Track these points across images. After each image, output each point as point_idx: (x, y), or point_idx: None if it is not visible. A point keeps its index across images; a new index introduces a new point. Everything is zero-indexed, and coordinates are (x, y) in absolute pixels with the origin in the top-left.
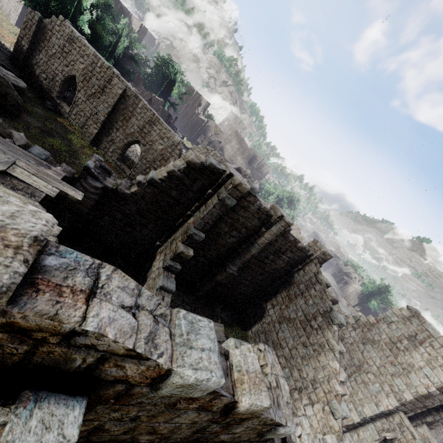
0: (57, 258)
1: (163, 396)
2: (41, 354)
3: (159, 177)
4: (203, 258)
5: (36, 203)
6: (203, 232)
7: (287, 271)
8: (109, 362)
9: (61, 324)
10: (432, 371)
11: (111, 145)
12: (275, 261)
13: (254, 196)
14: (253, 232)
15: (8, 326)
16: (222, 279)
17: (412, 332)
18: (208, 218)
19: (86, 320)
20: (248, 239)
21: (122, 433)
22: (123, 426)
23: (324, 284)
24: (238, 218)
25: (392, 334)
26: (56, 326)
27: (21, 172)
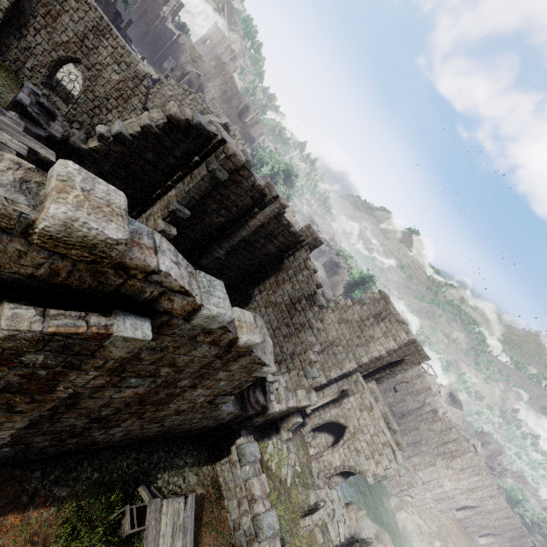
0: (129, 225)
1: (191, 328)
2: (128, 287)
3: (130, 132)
4: (185, 239)
5: None
6: (188, 208)
7: (277, 257)
8: (166, 296)
9: (149, 266)
10: (386, 340)
11: (27, 56)
12: (265, 246)
13: (248, 171)
14: (245, 212)
15: (119, 264)
16: (207, 264)
17: (378, 311)
18: (195, 192)
19: (160, 265)
20: (238, 219)
21: (150, 363)
22: (154, 356)
23: (312, 270)
24: (229, 195)
25: (363, 314)
26: (146, 266)
27: None
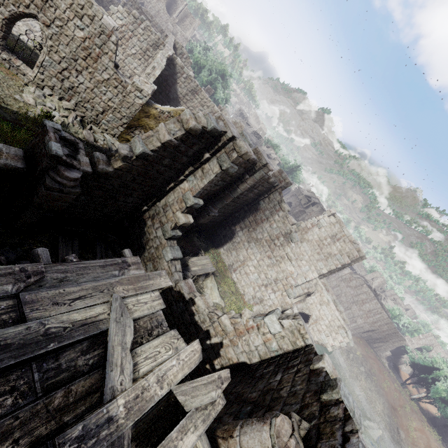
0: None
1: None
2: None
3: (150, 148)
4: None
5: (172, 333)
6: (201, 198)
7: (254, 199)
8: None
9: None
10: (341, 256)
11: None
12: (247, 195)
13: None
14: (236, 178)
15: None
16: (204, 221)
17: (334, 233)
18: (208, 186)
19: None
20: (231, 185)
21: None
22: None
23: (287, 211)
24: None
25: (321, 235)
26: None
27: (133, 305)
